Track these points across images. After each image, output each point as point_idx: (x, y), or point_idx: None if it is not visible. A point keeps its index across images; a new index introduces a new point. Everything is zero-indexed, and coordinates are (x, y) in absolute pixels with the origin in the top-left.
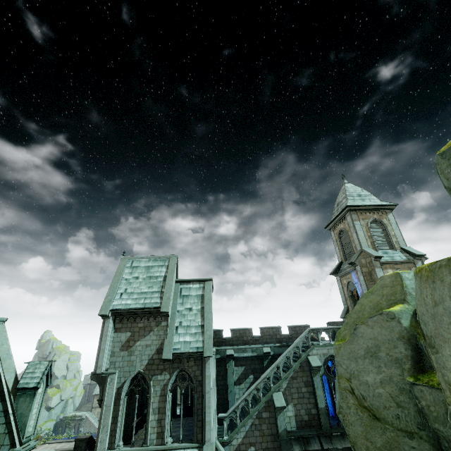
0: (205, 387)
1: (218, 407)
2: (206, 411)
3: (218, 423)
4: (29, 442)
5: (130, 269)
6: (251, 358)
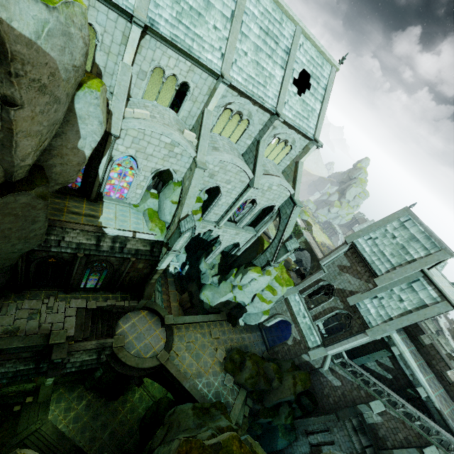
0: (349, 338)
1: (354, 349)
2: (338, 344)
3: (346, 352)
4: (276, 264)
5: (398, 224)
6: (405, 373)
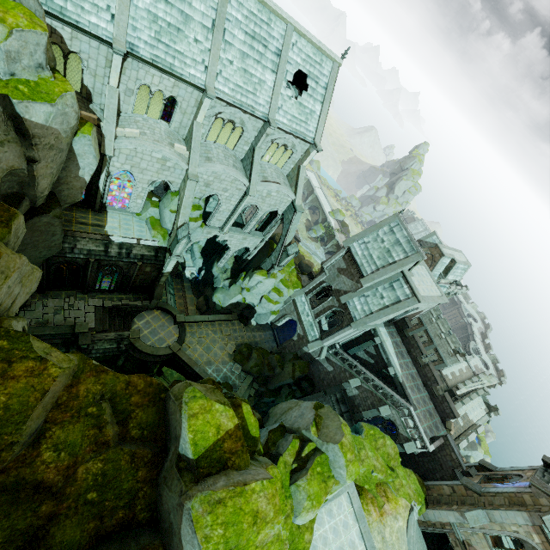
0: (339, 331)
1: (349, 342)
2: (331, 336)
3: (344, 345)
4: (280, 268)
5: (388, 229)
6: (383, 358)
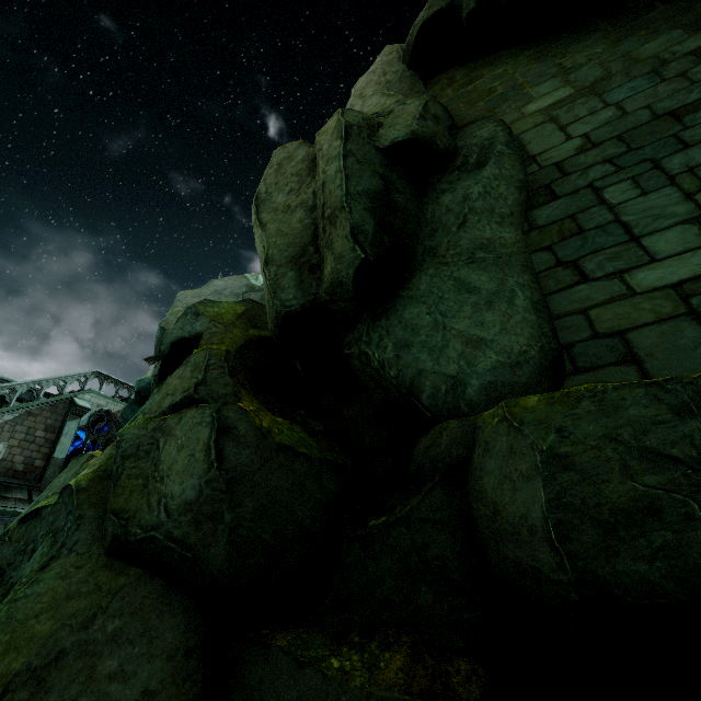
0: None
1: None
2: None
3: None
4: None
5: None
6: None
